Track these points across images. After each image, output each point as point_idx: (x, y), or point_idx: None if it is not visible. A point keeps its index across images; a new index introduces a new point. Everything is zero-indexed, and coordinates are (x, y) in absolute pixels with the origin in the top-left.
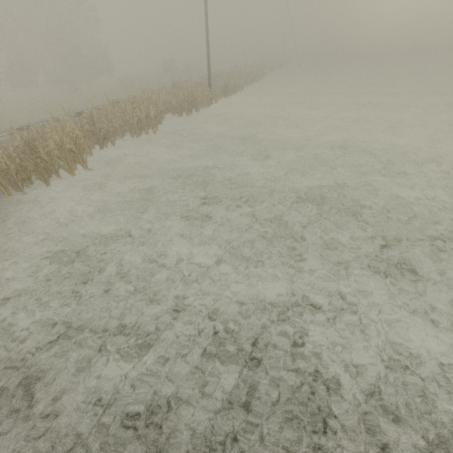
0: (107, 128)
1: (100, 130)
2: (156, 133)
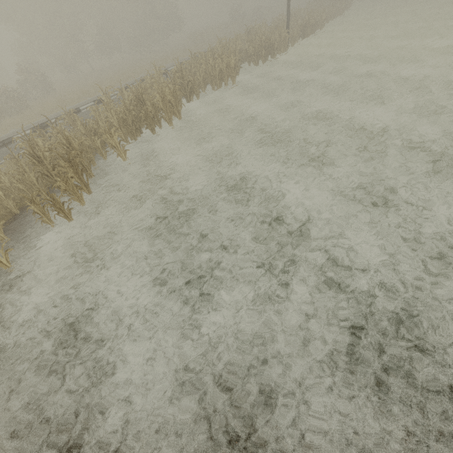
0: (194, 81)
1: (187, 84)
2: (235, 84)
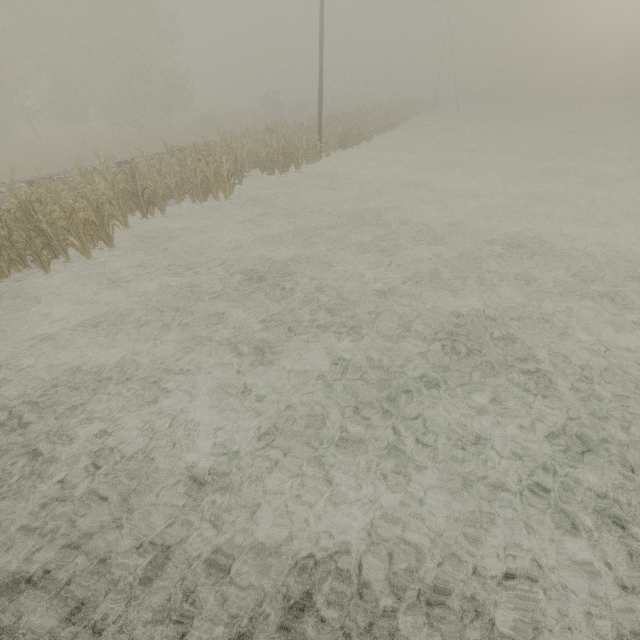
0: (155, 188)
1: (143, 190)
2: (230, 198)
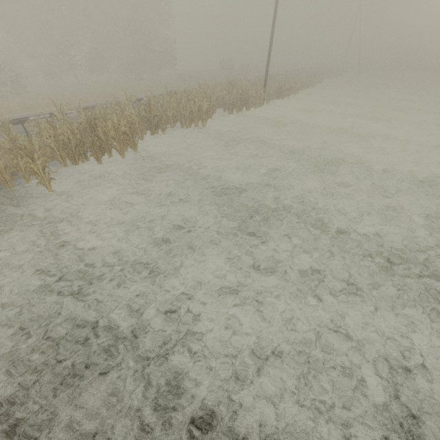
0: (161, 116)
1: (154, 117)
2: (205, 126)
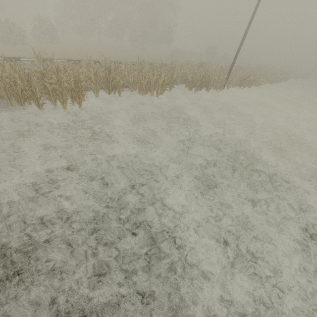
0: (119, 80)
1: (112, 80)
2: (159, 97)
